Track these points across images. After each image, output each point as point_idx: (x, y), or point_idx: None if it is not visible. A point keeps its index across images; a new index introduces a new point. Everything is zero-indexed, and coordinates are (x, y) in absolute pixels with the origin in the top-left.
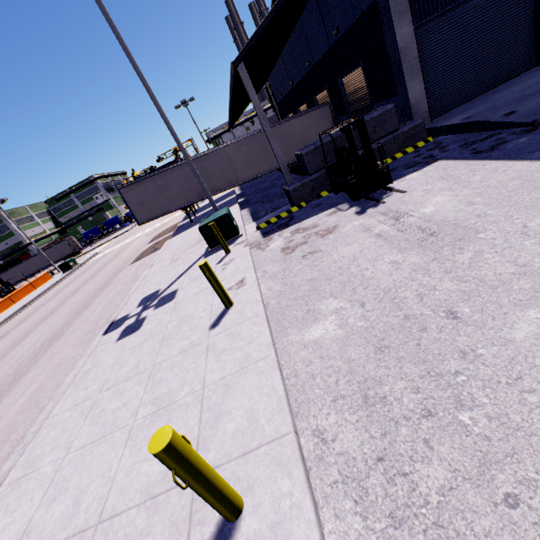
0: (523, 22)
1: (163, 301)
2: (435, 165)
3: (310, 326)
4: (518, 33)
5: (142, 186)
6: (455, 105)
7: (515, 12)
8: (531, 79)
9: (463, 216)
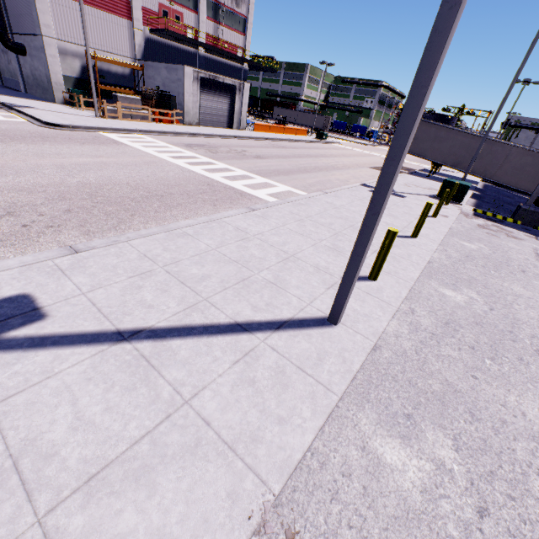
0: None
1: (396, 195)
2: None
3: (465, 242)
4: None
5: (427, 127)
6: None
7: None
8: None
9: None
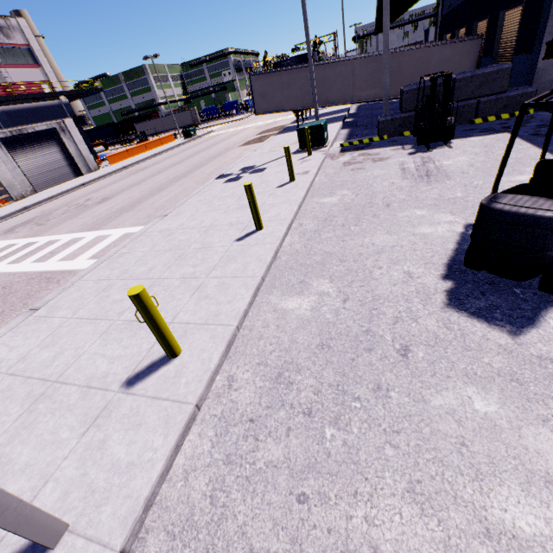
0: None
1: (255, 171)
2: (498, 136)
3: (326, 197)
4: None
5: (269, 79)
6: None
7: None
8: None
9: (456, 171)
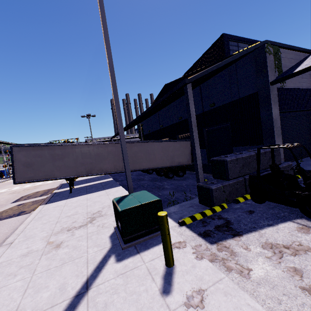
0: None
1: None
2: None
3: None
4: (310, 135)
5: (38, 150)
6: (290, 160)
7: (309, 126)
8: None
9: None
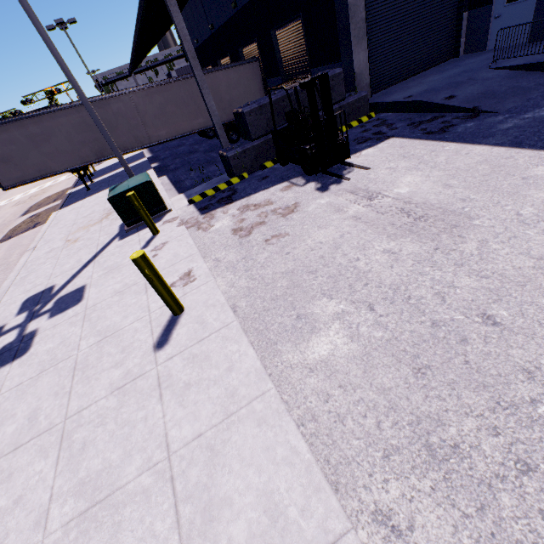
0: (450, 8)
1: (63, 304)
2: (390, 142)
3: (308, 338)
4: (445, 19)
5: (3, 133)
6: (391, 82)
7: None
8: (456, 68)
9: (446, 199)
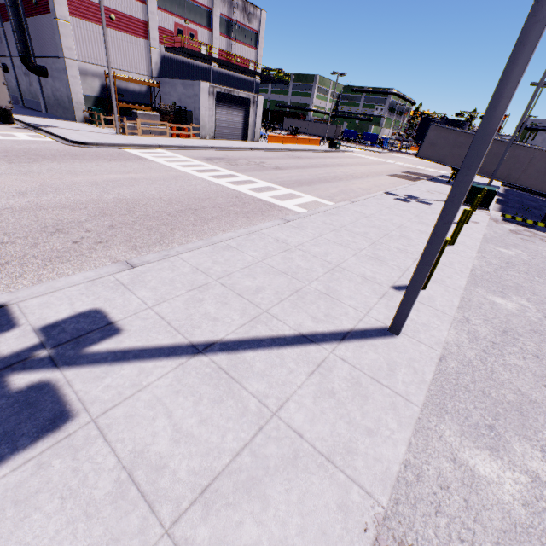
0: None
1: (422, 202)
2: None
3: (501, 248)
4: None
5: (446, 133)
6: None
7: None
8: None
9: None
